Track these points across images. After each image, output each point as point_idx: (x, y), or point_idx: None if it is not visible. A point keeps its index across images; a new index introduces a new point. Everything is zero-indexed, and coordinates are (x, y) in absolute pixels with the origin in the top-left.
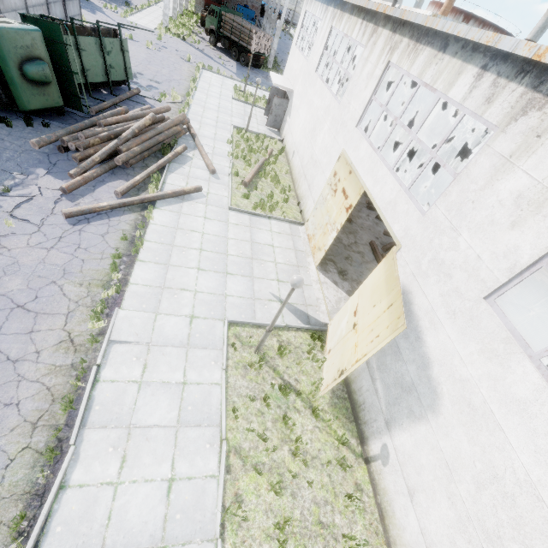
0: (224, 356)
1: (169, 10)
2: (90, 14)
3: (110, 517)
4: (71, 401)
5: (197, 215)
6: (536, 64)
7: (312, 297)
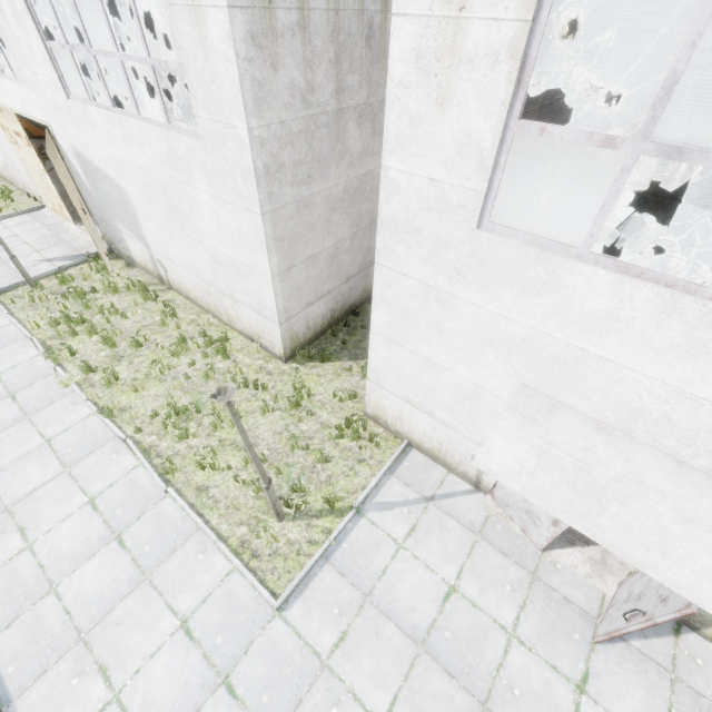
0: (2, 308)
1: None
2: None
3: None
4: None
5: None
6: None
7: (83, 244)
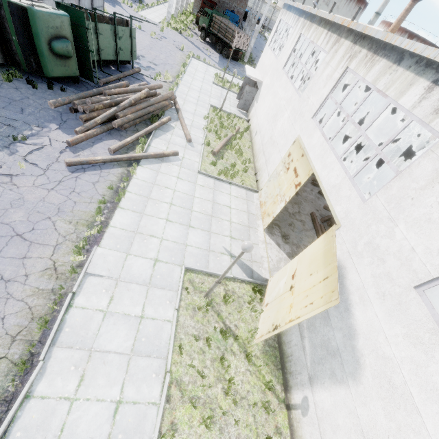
0: (178, 298)
1: (172, 9)
2: (111, 6)
3: (62, 429)
4: (46, 321)
5: (172, 175)
6: None
7: (257, 255)
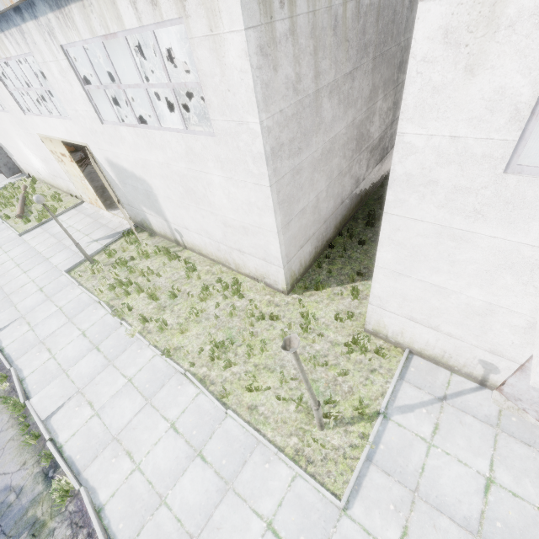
0: (75, 282)
1: None
2: None
3: (59, 364)
4: None
5: None
6: (5, 15)
7: (115, 224)
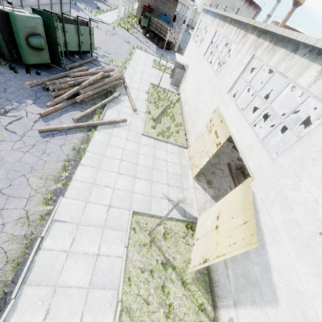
0: (127, 237)
1: (121, 14)
2: (76, 12)
3: None
4: (19, 263)
5: (122, 137)
6: None
7: (188, 198)
